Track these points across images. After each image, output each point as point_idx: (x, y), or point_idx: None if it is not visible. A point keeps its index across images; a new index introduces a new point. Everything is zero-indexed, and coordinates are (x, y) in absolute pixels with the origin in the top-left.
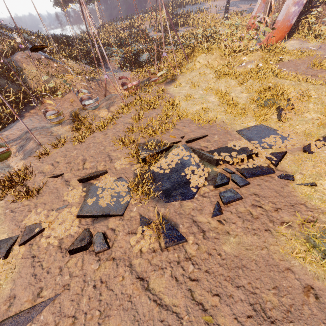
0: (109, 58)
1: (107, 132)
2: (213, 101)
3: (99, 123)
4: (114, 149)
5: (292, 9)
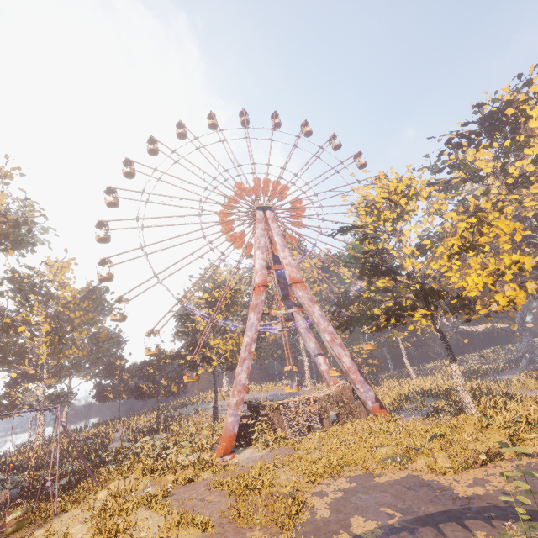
0: None
1: None
2: None
3: None
4: None
5: (229, 419)
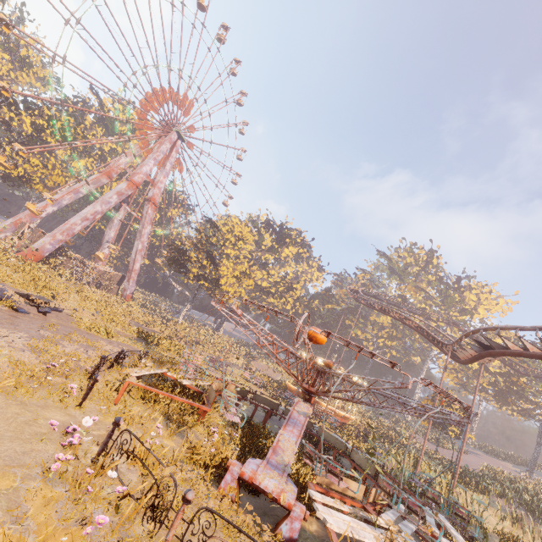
0: None
1: None
2: None
3: None
4: None
5: (48, 246)
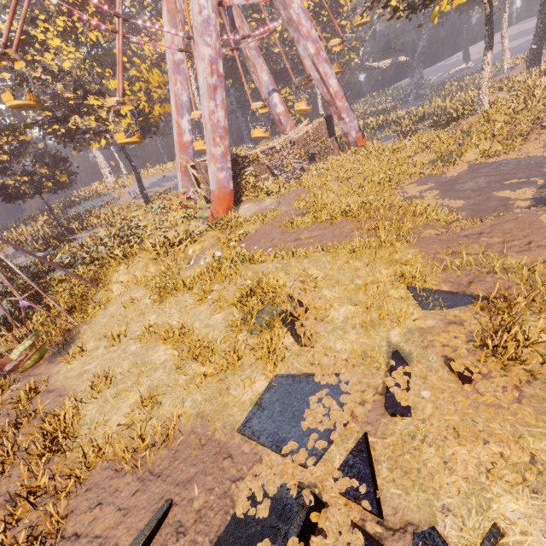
0: None
1: None
2: (164, 359)
3: None
4: None
5: (220, 175)
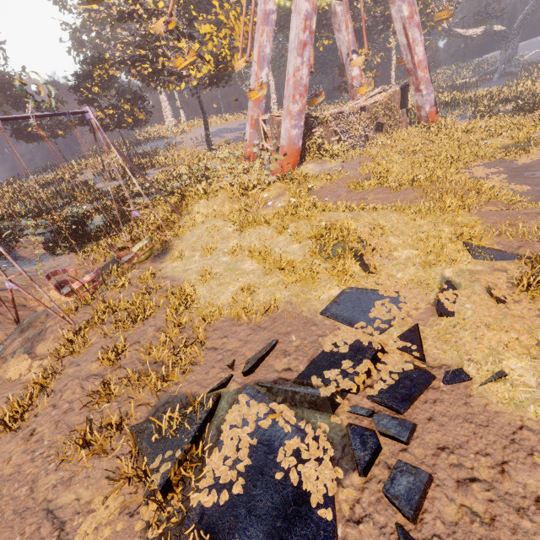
0: (17, 239)
1: (35, 426)
2: (252, 268)
3: (4, 409)
4: (66, 477)
5: (293, 132)
